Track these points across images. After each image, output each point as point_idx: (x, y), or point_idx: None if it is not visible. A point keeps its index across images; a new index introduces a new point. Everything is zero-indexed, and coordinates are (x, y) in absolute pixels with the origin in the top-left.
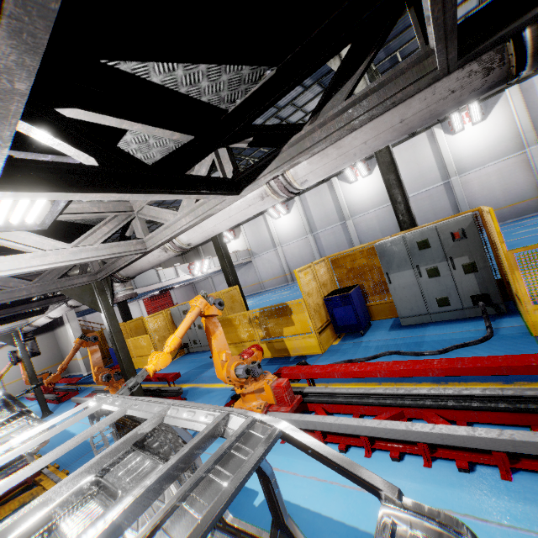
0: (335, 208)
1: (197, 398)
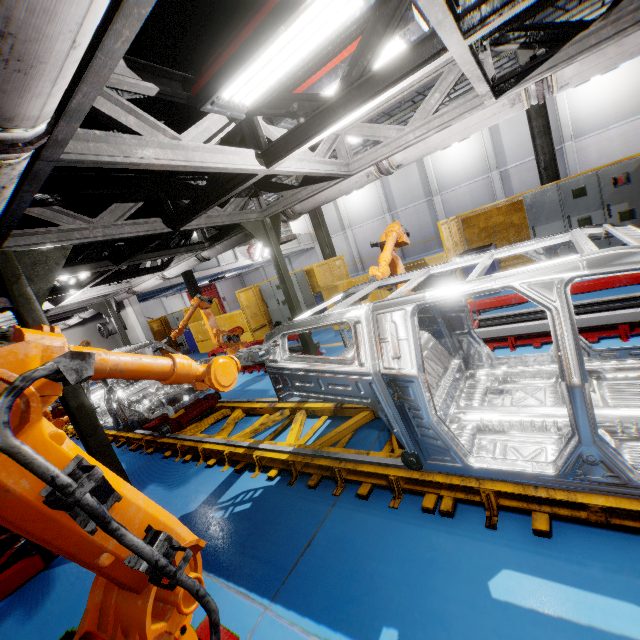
0: (421, 182)
1: (337, 351)
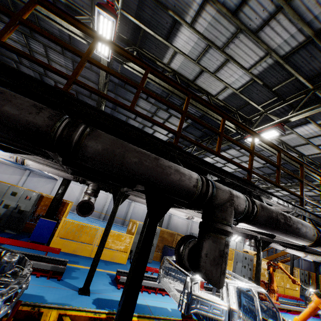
0: None
1: None
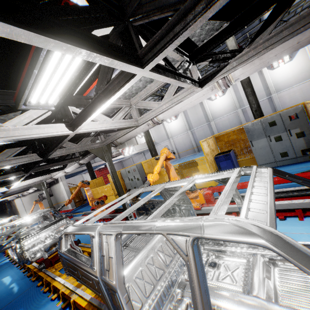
0: (204, 115)
1: None
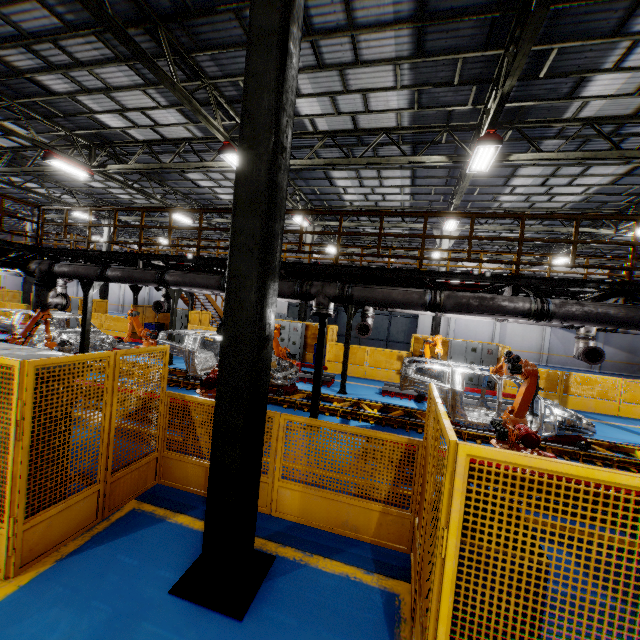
0: None
1: None
